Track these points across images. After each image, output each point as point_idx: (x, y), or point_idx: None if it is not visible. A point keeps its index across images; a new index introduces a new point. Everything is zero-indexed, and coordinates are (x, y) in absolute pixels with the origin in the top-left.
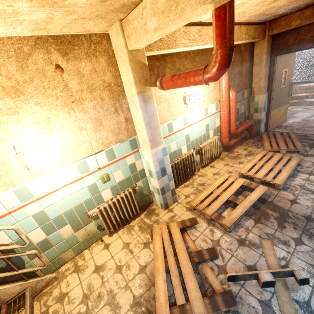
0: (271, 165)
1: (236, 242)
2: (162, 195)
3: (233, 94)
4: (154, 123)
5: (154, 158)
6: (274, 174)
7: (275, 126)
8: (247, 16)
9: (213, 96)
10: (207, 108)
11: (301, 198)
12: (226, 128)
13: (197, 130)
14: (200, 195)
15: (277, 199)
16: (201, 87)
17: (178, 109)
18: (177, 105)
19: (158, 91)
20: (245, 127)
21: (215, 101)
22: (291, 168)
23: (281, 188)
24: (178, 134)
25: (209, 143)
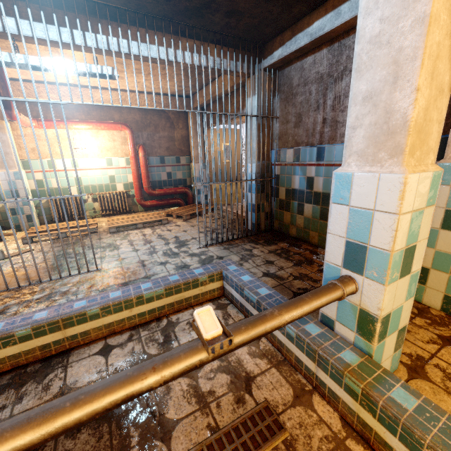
0: (136, 219)
1: (16, 248)
2: (13, 215)
3: (141, 153)
4: (5, 149)
5: (3, 177)
6: (122, 222)
7: (224, 203)
8: (130, 86)
9: (123, 151)
10: (112, 159)
11: (109, 238)
12: (136, 185)
13: (95, 177)
14: (49, 225)
15: (94, 237)
16: (101, 139)
17: (65, 150)
18: (64, 147)
19: (37, 130)
20: (168, 191)
21: (127, 156)
22: (142, 221)
23: (110, 231)
24: (63, 173)
25: (111, 193)
